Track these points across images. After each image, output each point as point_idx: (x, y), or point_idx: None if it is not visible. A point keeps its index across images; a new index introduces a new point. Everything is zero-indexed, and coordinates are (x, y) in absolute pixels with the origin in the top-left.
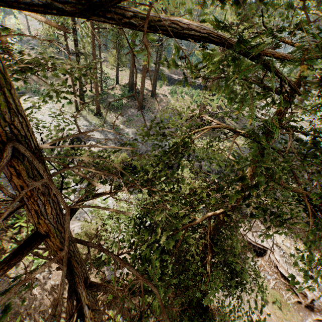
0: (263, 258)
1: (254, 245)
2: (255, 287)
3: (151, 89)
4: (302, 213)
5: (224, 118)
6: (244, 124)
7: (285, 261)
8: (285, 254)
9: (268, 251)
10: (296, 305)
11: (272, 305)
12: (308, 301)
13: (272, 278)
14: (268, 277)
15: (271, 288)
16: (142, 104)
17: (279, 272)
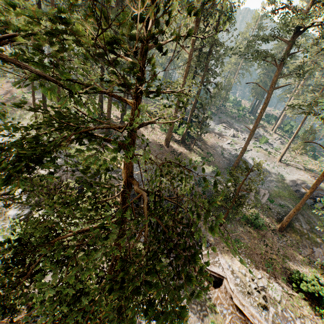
0: (220, 288)
1: (210, 274)
2: None
3: (120, 117)
4: (260, 237)
5: (190, 145)
6: (209, 151)
7: (239, 290)
8: (240, 282)
9: (224, 280)
10: None
11: None
12: None
13: (228, 313)
14: (224, 312)
15: None
16: (108, 130)
17: (234, 304)
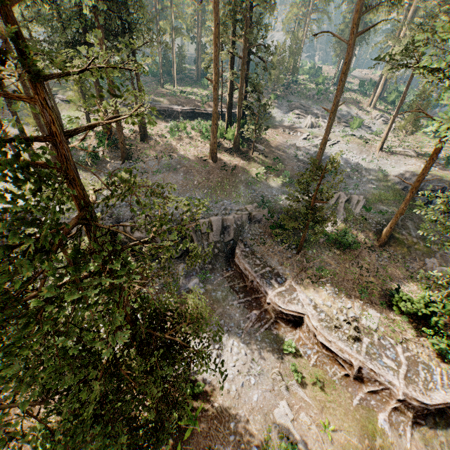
0: (302, 328)
1: (287, 314)
2: (290, 369)
3: (139, 131)
4: (353, 258)
5: (248, 153)
6: (277, 156)
7: (324, 326)
8: (325, 317)
9: (305, 318)
10: (343, 380)
11: (312, 388)
12: (355, 371)
13: (313, 353)
14: (309, 353)
15: (313, 366)
16: (126, 153)
17: (319, 342)
